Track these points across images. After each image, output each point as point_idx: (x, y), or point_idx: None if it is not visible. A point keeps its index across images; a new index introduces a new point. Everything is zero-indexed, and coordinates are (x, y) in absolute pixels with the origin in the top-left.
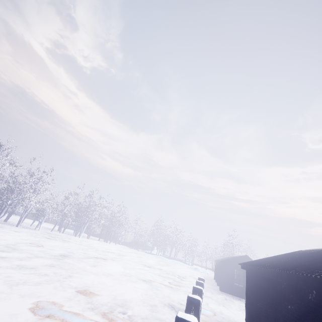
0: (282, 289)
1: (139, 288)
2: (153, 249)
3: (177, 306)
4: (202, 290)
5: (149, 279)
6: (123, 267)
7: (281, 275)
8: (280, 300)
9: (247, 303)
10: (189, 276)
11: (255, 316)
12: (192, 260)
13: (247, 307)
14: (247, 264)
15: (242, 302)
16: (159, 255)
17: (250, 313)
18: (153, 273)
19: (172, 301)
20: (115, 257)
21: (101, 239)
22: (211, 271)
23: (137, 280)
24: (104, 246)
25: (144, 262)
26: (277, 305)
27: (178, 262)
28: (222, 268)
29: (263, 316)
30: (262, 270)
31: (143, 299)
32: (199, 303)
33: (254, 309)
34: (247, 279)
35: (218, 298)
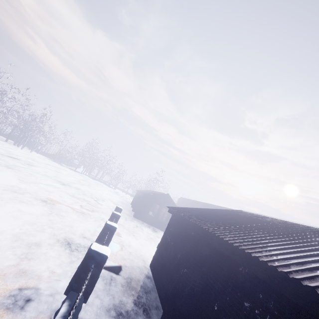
0: (236, 270)
1: (27, 212)
2: (79, 167)
3: (77, 241)
4: (116, 228)
5: (54, 200)
6: (19, 180)
7: (267, 270)
8: (227, 282)
9: (162, 245)
10: (108, 200)
11: (169, 265)
12: (116, 185)
13: (161, 249)
14: (181, 213)
15: (150, 229)
16: (84, 174)
17: (162, 258)
18: (65, 193)
19: (74, 232)
20: (18, 165)
21: (13, 141)
22: (130, 197)
23: (32, 200)
24: (9, 149)
25: (60, 178)
26: (215, 282)
27: (102, 184)
28: (143, 200)
29: (189, 288)
30: (211, 234)
31: (22, 232)
32: (105, 260)
33: (169, 257)
34: (170, 224)
35: (130, 225)
